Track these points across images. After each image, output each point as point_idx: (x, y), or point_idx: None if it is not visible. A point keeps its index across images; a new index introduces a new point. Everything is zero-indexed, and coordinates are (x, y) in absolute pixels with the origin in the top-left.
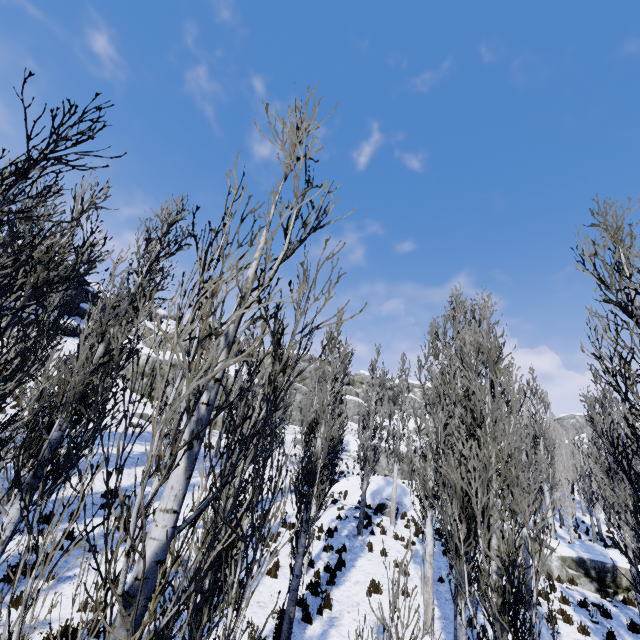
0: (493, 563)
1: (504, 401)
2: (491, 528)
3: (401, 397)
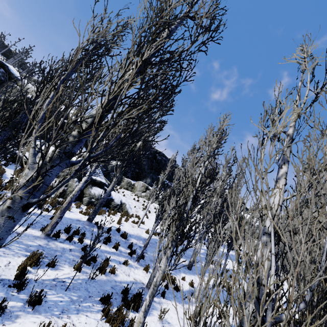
0: None
1: None
2: None
3: None
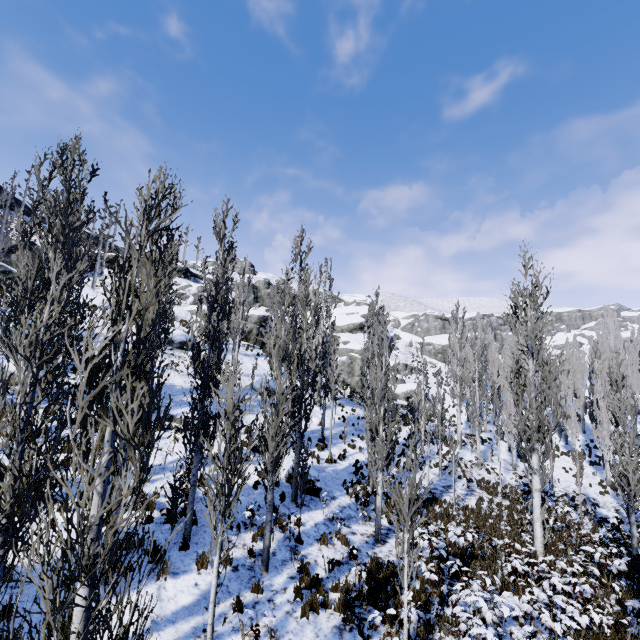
0: (632, 401)
1: (634, 376)
2: (632, 396)
3: (577, 352)
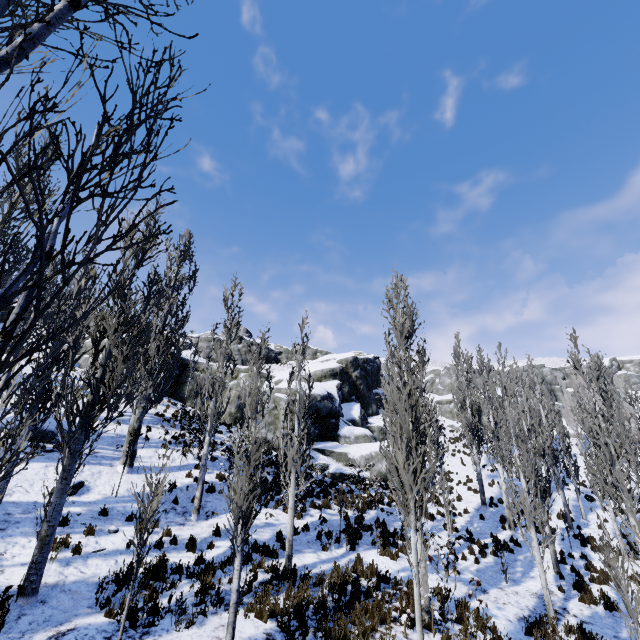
0: None
1: None
2: None
3: None
